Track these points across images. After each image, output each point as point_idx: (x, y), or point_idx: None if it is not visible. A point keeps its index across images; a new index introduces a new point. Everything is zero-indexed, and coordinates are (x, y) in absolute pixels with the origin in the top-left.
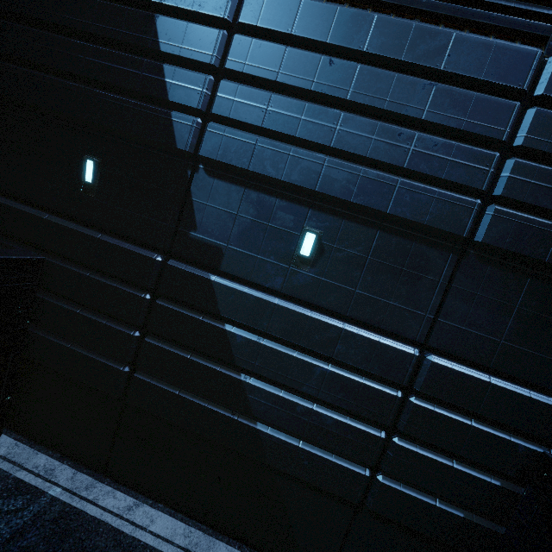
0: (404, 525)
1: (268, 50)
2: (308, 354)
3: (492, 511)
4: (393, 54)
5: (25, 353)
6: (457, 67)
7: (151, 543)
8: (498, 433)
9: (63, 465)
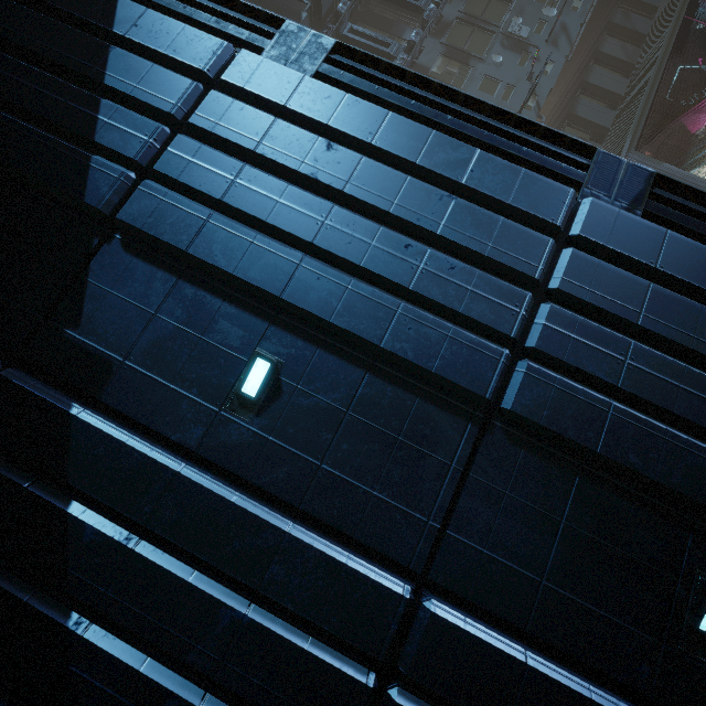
0: None
1: (251, 116)
2: (217, 580)
3: None
4: (407, 155)
5: None
6: (481, 185)
7: None
8: None
9: None
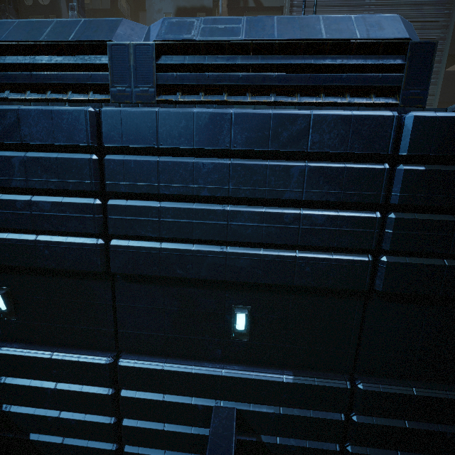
0: None
1: None
2: (41, 379)
3: (200, 450)
4: None
5: None
6: (33, 138)
7: None
8: (183, 400)
9: None
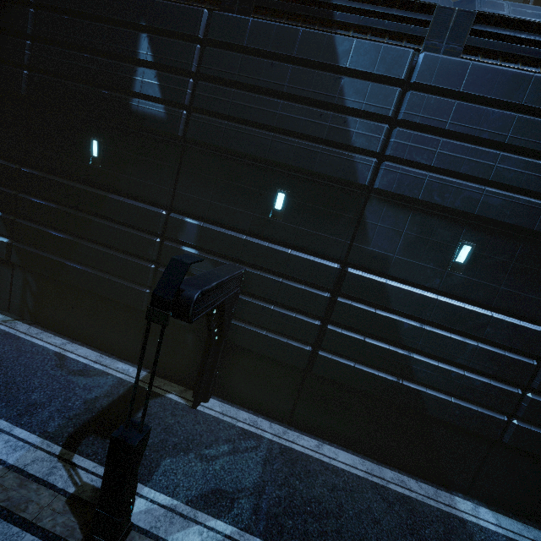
0: (530, 454)
1: (439, 104)
2: (460, 335)
3: None
4: None
5: (228, 339)
6: None
7: (345, 468)
8: None
9: (259, 418)
